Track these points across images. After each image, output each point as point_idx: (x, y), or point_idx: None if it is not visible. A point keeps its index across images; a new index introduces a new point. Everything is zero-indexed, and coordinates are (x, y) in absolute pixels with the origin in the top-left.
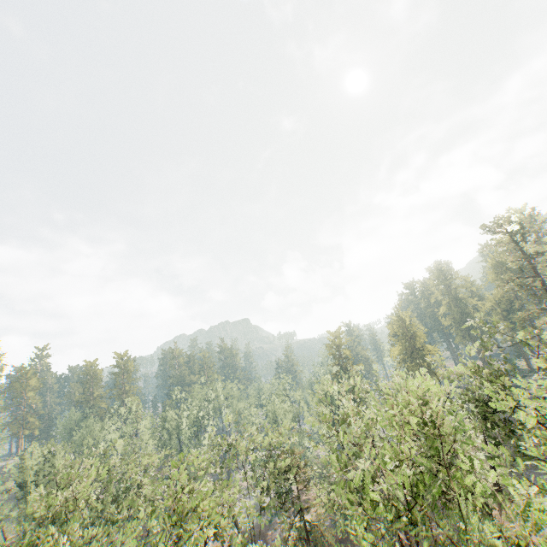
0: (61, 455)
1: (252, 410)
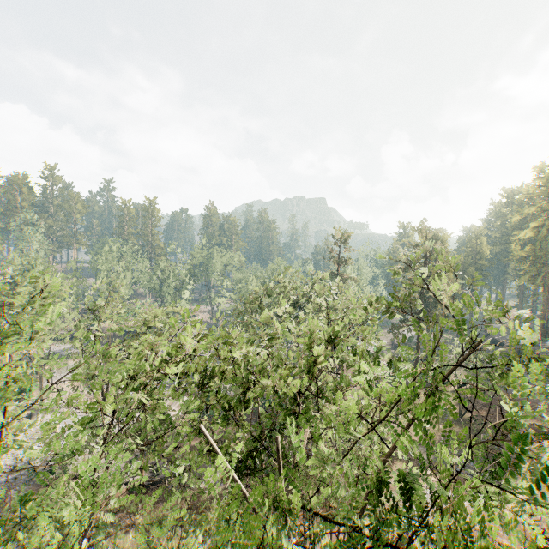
0: (41, 269)
1: (225, 283)
